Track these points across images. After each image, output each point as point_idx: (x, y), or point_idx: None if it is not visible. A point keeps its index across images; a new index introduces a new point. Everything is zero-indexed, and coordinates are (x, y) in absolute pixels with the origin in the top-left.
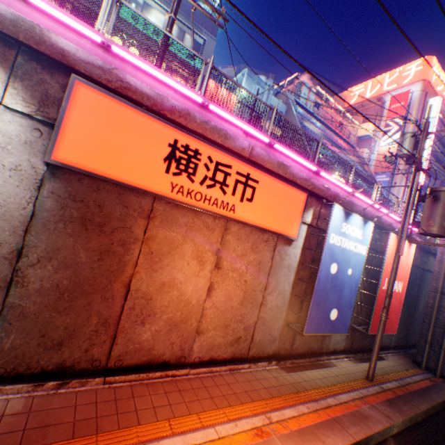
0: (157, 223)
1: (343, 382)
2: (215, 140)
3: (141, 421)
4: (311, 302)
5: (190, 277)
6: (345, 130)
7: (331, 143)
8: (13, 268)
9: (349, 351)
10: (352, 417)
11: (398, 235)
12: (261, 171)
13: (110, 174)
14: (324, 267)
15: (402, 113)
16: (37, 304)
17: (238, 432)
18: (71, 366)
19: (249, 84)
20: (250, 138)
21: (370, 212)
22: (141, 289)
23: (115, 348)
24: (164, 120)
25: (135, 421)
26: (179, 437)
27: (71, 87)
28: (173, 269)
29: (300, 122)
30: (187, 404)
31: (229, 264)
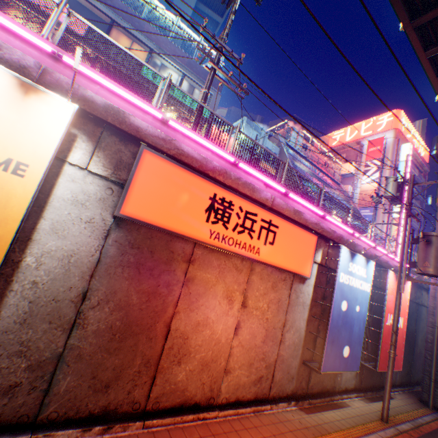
0: (196, 266)
1: (361, 423)
2: (245, 192)
3: None
4: (327, 339)
5: (220, 315)
6: (330, 168)
7: (319, 180)
8: (77, 311)
9: (359, 389)
10: None
11: (398, 273)
12: (280, 217)
13: (163, 224)
14: (336, 304)
15: (379, 156)
16: (93, 345)
17: None
18: (115, 408)
19: (248, 130)
20: (269, 188)
21: (369, 251)
22: (179, 328)
23: (154, 389)
24: (207, 178)
25: None
26: None
27: (140, 155)
28: (207, 308)
29: (291, 162)
30: None
31: (253, 302)
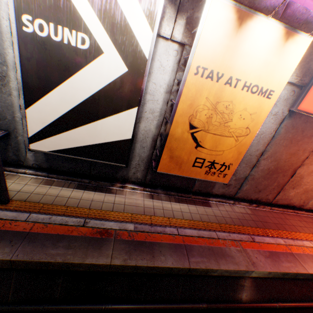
0: None
1: None
2: None
3: (299, 231)
4: None
5: None
6: None
7: None
8: (256, 160)
9: None
10: None
11: None
12: None
13: None
14: None
15: None
16: (258, 175)
17: None
18: (259, 199)
19: None
20: None
21: None
22: (299, 173)
23: (276, 196)
24: None
25: (296, 230)
26: None
27: None
28: None
29: None
30: None
31: None
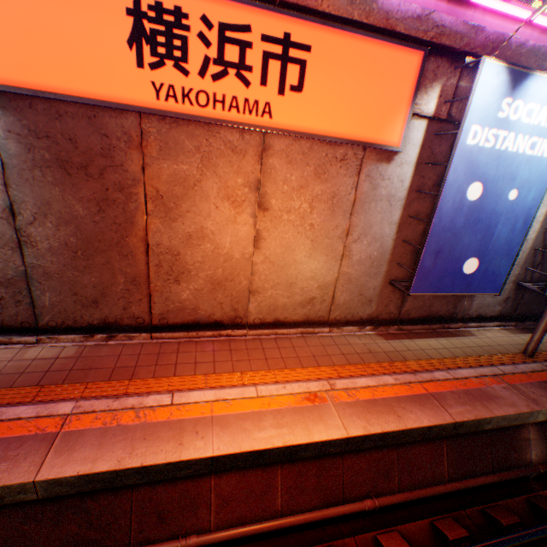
0: (155, 154)
1: (475, 355)
2: None
3: (177, 374)
4: (424, 249)
5: (223, 225)
6: None
7: None
8: (15, 229)
9: (508, 319)
10: (464, 396)
11: None
12: (312, 23)
13: (60, 89)
14: (452, 191)
15: None
16: (56, 264)
17: (283, 394)
18: (116, 322)
19: None
20: None
21: None
22: (163, 244)
23: (155, 307)
24: None
25: (171, 373)
26: (211, 391)
27: None
28: (197, 216)
29: None
30: (233, 363)
31: (281, 203)
